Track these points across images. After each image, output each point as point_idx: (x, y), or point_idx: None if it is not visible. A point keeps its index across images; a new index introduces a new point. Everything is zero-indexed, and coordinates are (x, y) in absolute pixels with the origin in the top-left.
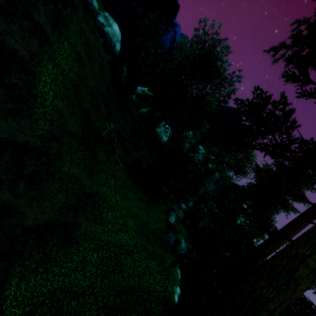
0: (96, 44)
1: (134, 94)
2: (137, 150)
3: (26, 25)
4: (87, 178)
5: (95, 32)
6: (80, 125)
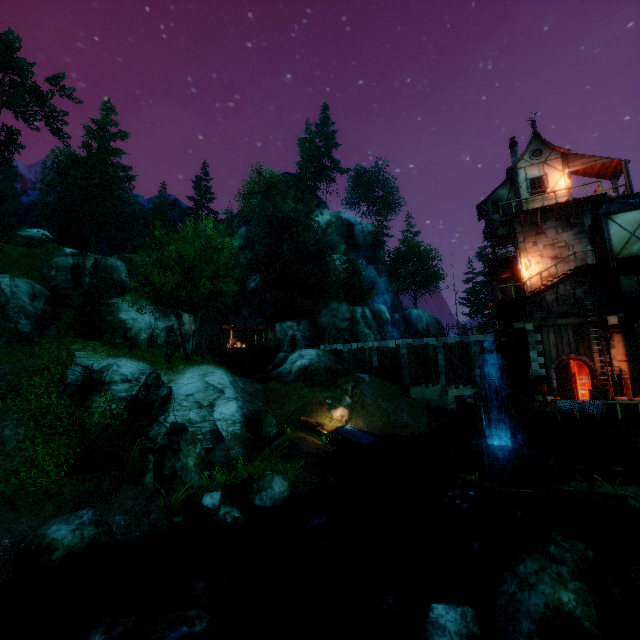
0: None
1: None
2: None
3: None
4: None
5: None
6: None
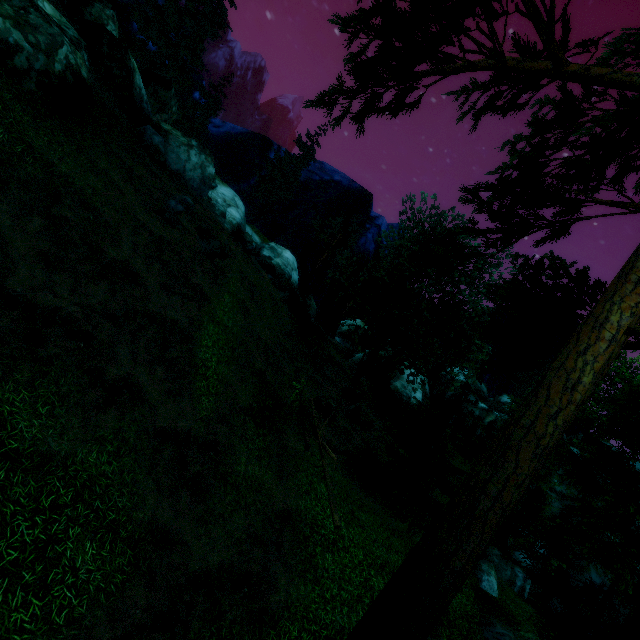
0: (263, 284)
1: (336, 335)
2: (361, 429)
3: (186, 292)
4: (276, 484)
5: (260, 270)
6: (255, 395)
